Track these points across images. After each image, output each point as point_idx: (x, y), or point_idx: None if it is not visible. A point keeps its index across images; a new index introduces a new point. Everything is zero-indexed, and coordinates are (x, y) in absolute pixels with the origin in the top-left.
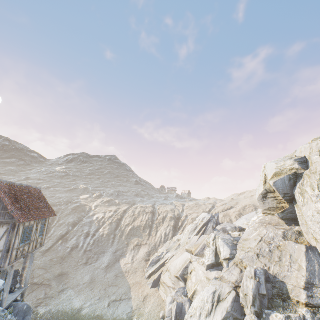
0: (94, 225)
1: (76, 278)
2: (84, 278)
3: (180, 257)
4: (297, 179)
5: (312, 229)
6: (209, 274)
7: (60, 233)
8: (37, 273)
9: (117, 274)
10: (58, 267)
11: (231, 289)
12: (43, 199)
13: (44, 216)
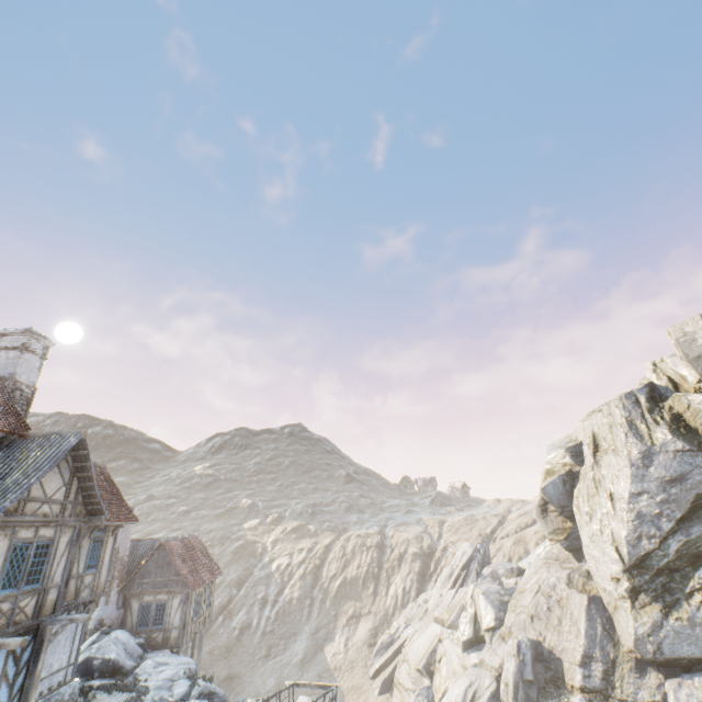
0: (274, 582)
1: (253, 683)
2: (266, 683)
3: (424, 632)
4: (574, 482)
5: (590, 567)
6: (465, 658)
7: (218, 602)
8: None
9: (320, 673)
10: (223, 664)
11: (492, 679)
12: (205, 551)
13: (212, 578)
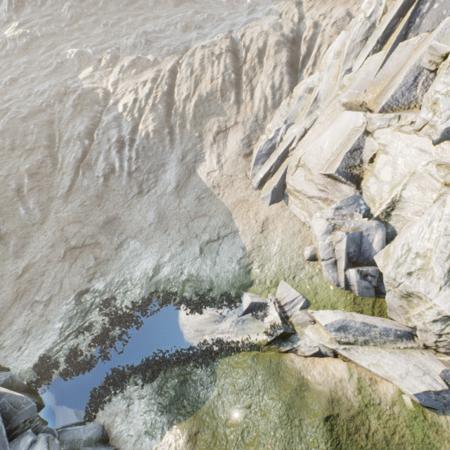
0: (124, 123)
1: (134, 221)
2: (146, 217)
3: (328, 129)
4: None
5: None
6: (449, 152)
7: (73, 158)
8: (70, 231)
9: (198, 195)
10: (98, 212)
11: None
12: None
13: None
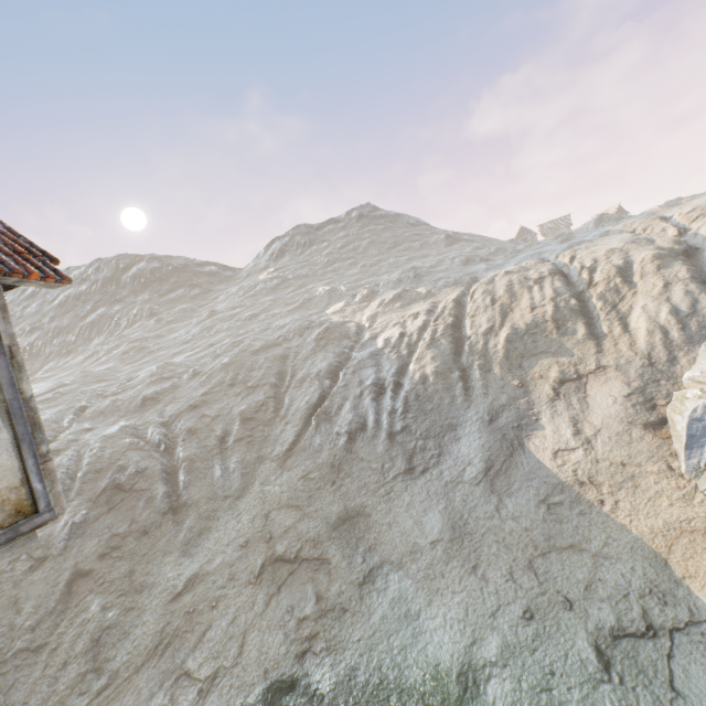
0: (385, 361)
1: (396, 526)
2: (423, 524)
3: None
4: None
5: None
6: None
7: (305, 403)
8: (278, 522)
9: (543, 495)
10: (329, 495)
11: None
12: None
13: None
